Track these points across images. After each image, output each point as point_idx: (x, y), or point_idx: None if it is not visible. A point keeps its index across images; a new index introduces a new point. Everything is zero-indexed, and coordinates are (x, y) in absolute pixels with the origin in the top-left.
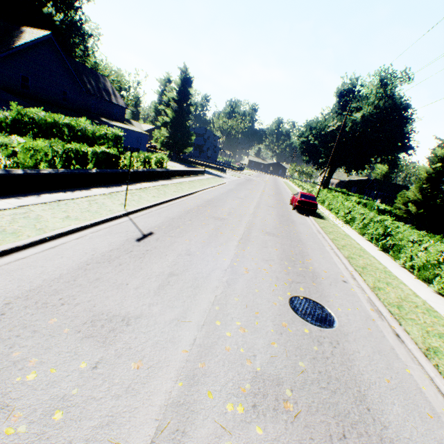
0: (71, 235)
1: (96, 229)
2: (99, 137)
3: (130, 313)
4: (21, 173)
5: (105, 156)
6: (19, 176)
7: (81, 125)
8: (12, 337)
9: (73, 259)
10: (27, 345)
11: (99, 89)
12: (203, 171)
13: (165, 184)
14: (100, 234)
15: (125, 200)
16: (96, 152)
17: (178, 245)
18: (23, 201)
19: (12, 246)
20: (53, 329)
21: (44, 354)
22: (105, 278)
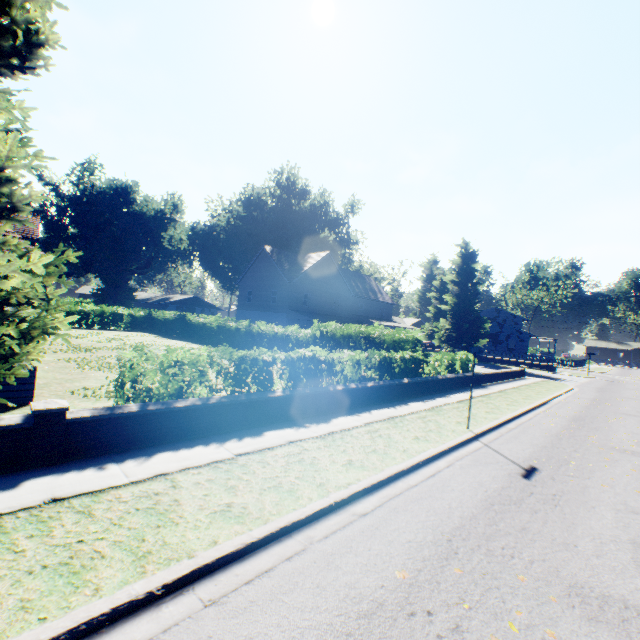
0: (436, 461)
1: (456, 455)
2: (397, 340)
3: (626, 598)
4: (354, 387)
5: (411, 362)
6: (352, 390)
7: (377, 330)
8: (492, 587)
9: (467, 493)
10: (519, 604)
11: (365, 290)
12: (522, 372)
13: (483, 393)
14: (467, 463)
15: (468, 416)
16: (403, 358)
17: (596, 492)
18: (362, 418)
19: (398, 469)
20: (532, 590)
21: (554, 627)
22: (532, 529)
